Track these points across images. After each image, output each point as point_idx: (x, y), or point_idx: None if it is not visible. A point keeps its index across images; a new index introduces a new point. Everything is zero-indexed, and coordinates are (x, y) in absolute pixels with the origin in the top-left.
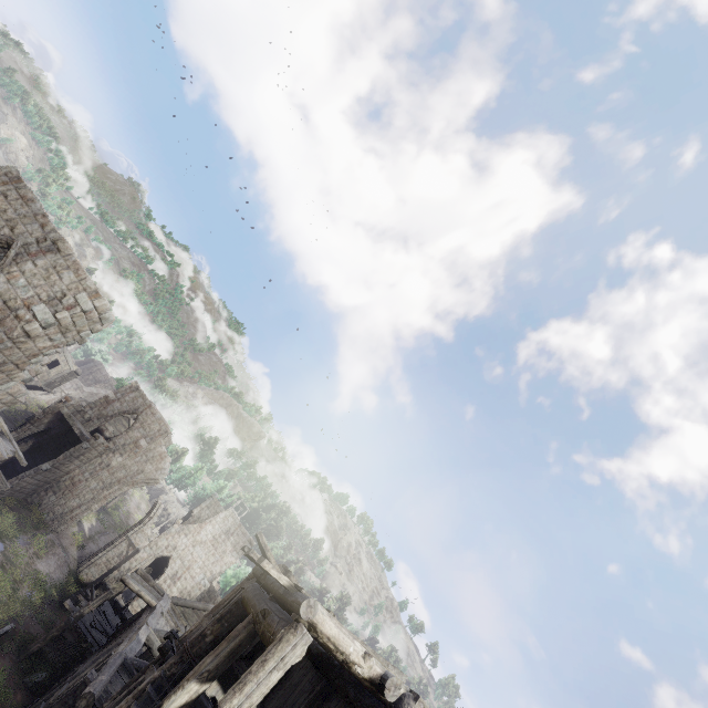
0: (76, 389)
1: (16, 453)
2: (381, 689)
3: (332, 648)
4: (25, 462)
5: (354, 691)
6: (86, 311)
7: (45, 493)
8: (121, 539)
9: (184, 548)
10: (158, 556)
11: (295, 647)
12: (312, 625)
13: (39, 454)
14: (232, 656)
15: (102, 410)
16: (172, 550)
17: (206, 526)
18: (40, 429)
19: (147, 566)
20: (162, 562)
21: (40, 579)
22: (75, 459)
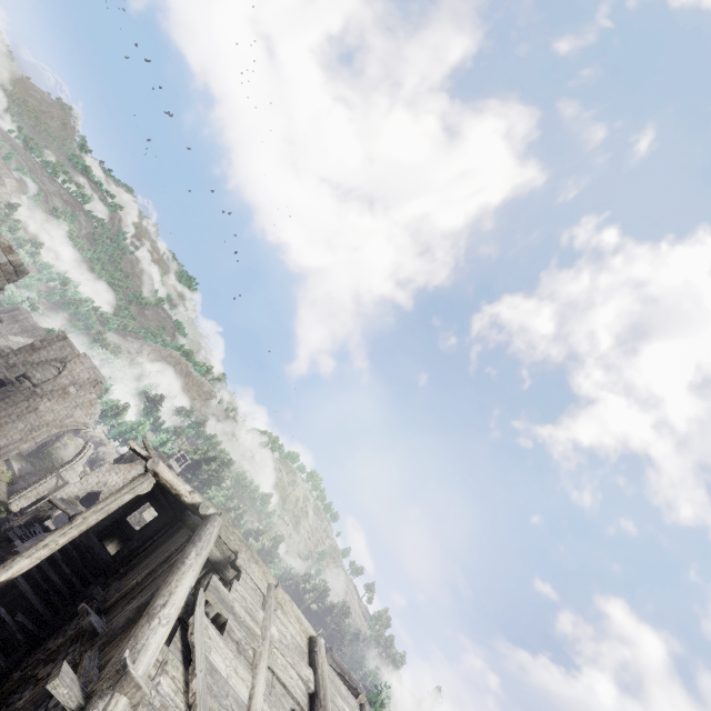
0: (0, 338)
1: None
2: (198, 509)
3: (169, 487)
4: None
5: (193, 521)
6: (1, 264)
7: None
8: (51, 475)
9: (114, 484)
10: (89, 491)
11: (143, 483)
12: (156, 473)
13: None
14: None
15: (27, 357)
16: (102, 486)
17: (136, 466)
18: None
19: (80, 503)
20: (94, 499)
21: None
22: (0, 401)
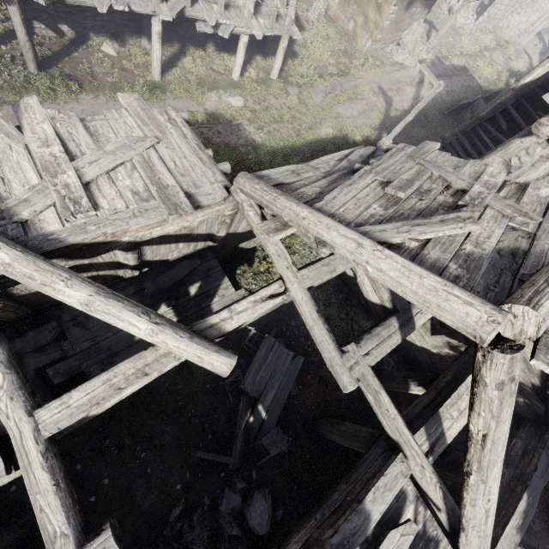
0: None
1: None
2: None
3: None
4: None
5: None
6: None
7: (511, 17)
8: None
9: None
10: None
11: None
12: None
13: None
14: None
15: None
16: None
17: None
18: None
19: None
20: None
21: (512, 71)
22: None
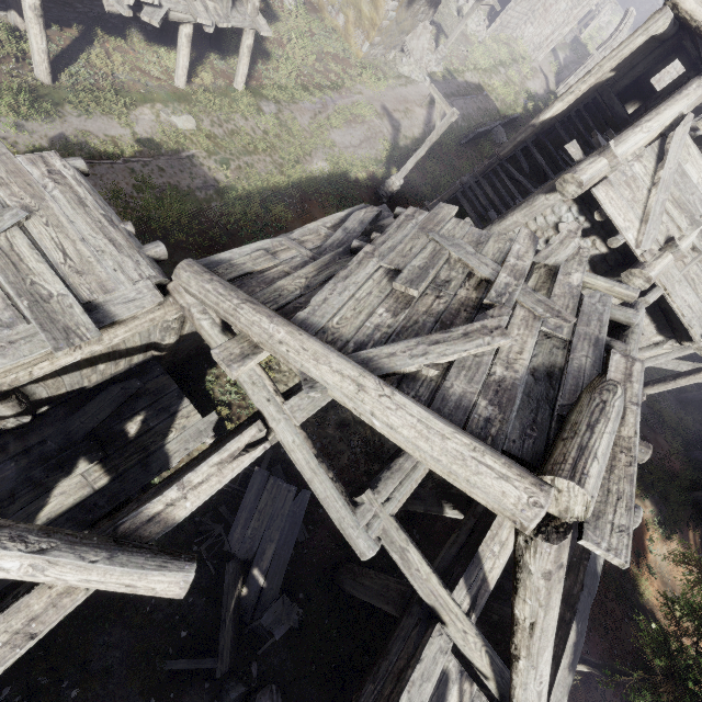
0: None
1: None
2: None
3: (687, 20)
4: None
5: None
6: None
7: (525, 27)
8: (589, 59)
9: None
10: None
11: (657, 21)
12: (674, 5)
13: None
14: (630, 57)
15: None
16: None
17: None
18: None
19: None
20: None
21: (530, 93)
22: None
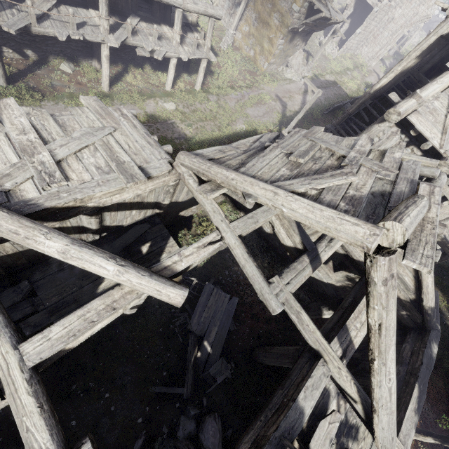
0: None
1: (343, 19)
2: None
3: None
4: (348, 22)
5: None
6: None
7: (362, 48)
8: None
9: None
10: None
11: (443, 27)
12: None
13: (354, 28)
14: (429, 50)
15: None
16: None
17: None
18: (351, 12)
19: None
20: None
21: (367, 84)
22: (372, 22)
